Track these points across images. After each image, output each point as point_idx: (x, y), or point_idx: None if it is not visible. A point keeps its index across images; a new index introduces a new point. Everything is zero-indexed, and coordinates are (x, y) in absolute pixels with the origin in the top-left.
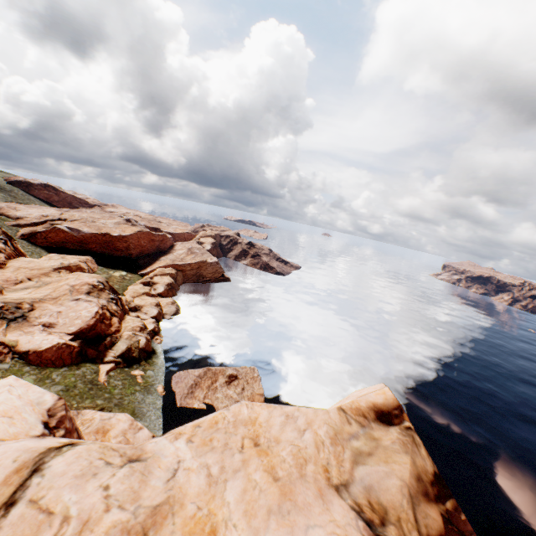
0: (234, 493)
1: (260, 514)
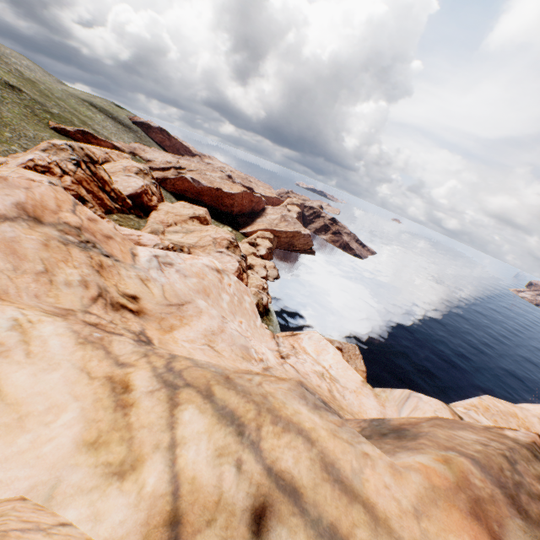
0: None
1: None
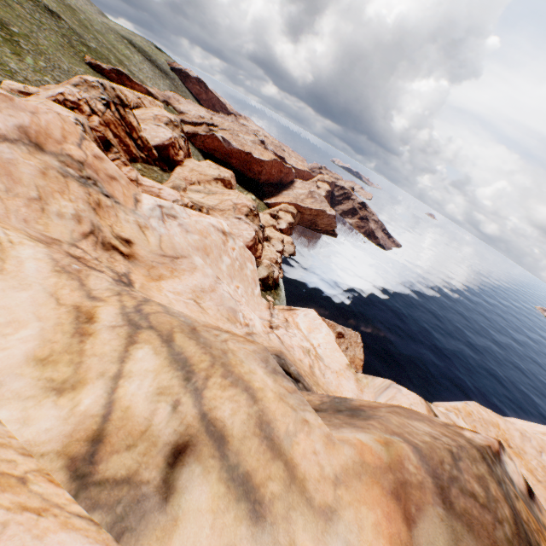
0: None
1: (541, 500)
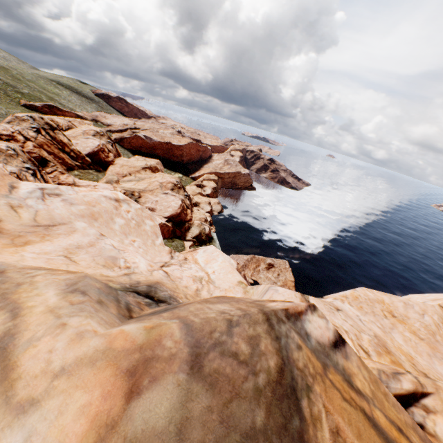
0: (400, 340)
1: (423, 355)
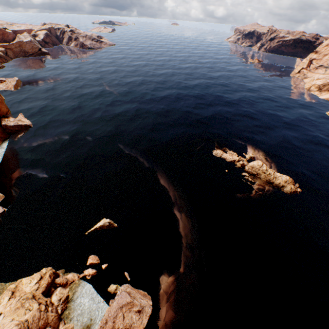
0: None
1: None
